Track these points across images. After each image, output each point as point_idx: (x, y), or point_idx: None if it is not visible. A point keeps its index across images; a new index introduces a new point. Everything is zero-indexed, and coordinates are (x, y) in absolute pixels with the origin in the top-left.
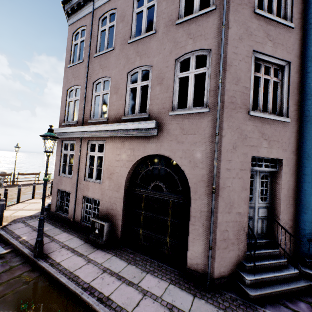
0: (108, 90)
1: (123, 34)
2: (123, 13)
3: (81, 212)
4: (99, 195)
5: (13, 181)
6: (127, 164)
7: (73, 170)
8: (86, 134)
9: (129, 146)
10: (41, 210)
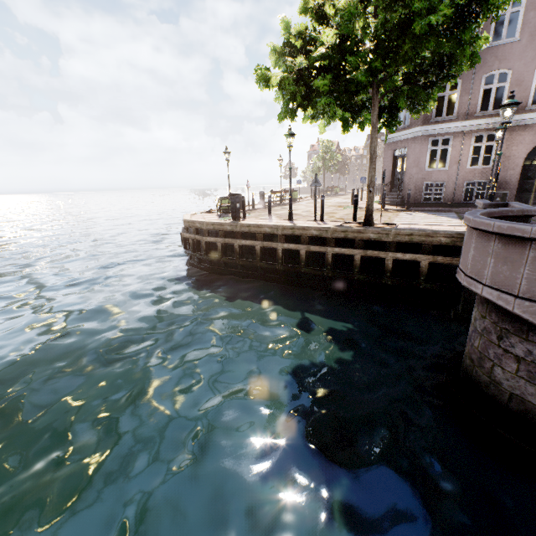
0: (505, 83)
1: (534, 24)
2: (535, 0)
3: (462, 195)
4: (489, 177)
5: (282, 200)
6: (528, 147)
7: (449, 162)
8: (473, 127)
9: (531, 133)
10: (490, 181)
